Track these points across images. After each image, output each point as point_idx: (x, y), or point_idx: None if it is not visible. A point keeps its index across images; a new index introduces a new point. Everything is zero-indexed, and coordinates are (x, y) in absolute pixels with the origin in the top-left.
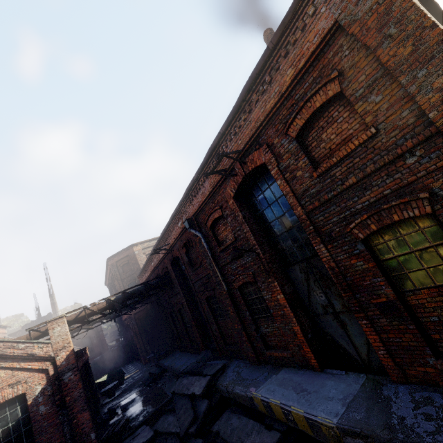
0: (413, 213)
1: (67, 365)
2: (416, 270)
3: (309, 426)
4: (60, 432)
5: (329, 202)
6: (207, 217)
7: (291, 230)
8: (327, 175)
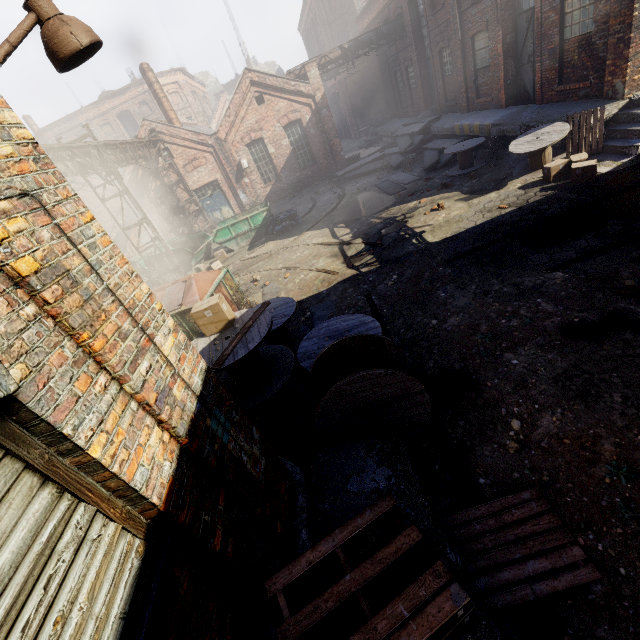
0: None
1: (323, 103)
2: (576, 24)
3: (479, 130)
4: (324, 148)
5: None
6: None
7: None
8: None
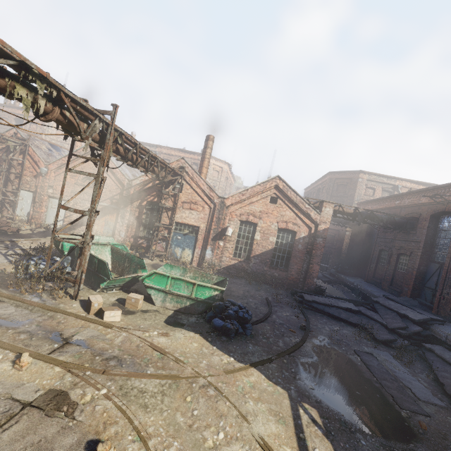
0: None
1: (322, 234)
2: None
3: None
4: (301, 264)
5: None
6: None
7: None
8: None
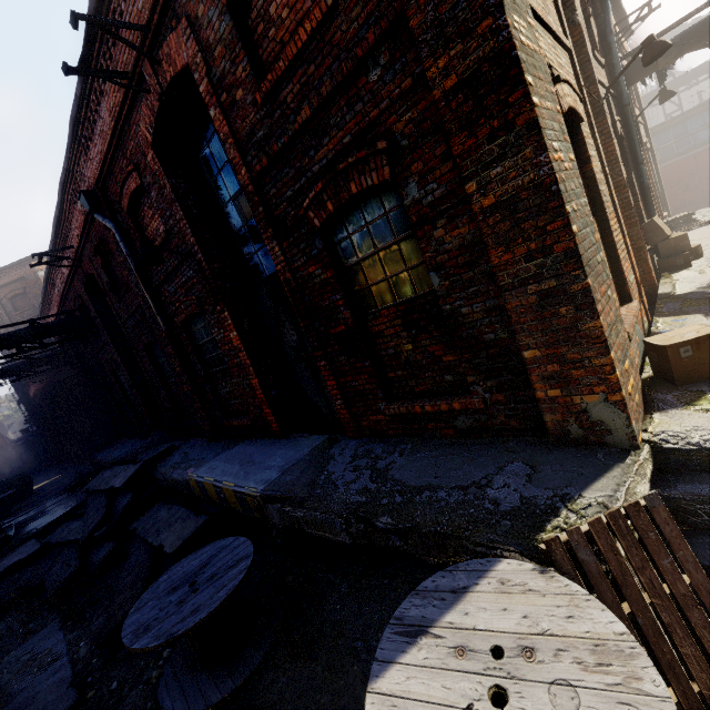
0: (372, 180)
1: None
2: (379, 282)
3: (238, 501)
4: None
5: (282, 159)
6: (118, 188)
7: (252, 221)
8: (276, 101)
